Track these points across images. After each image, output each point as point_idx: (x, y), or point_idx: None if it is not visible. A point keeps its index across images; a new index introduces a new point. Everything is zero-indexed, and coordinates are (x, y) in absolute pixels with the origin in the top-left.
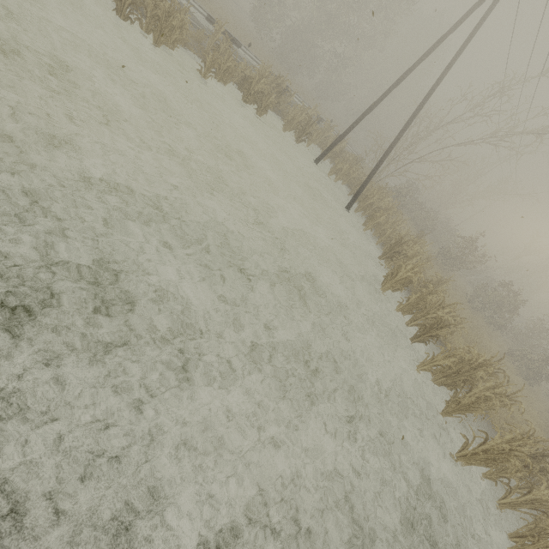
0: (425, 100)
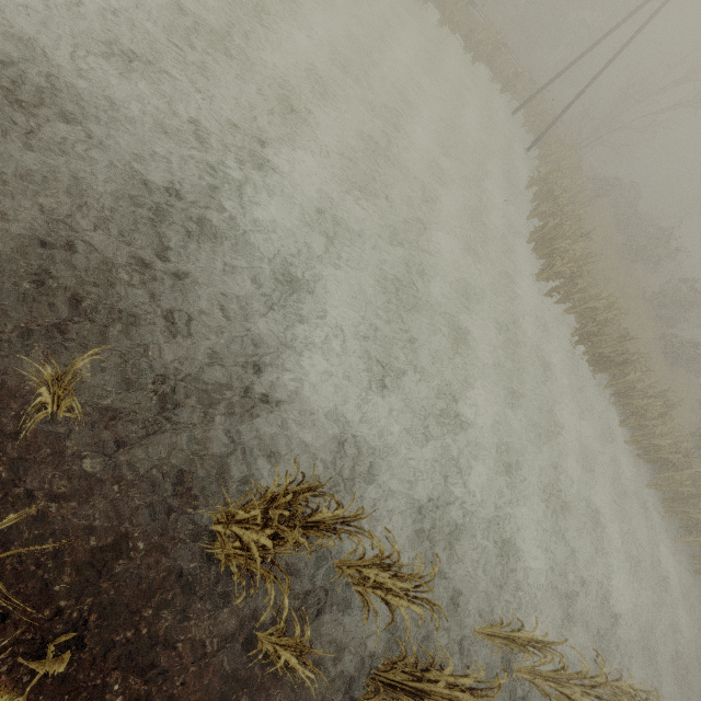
0: (616, 55)
